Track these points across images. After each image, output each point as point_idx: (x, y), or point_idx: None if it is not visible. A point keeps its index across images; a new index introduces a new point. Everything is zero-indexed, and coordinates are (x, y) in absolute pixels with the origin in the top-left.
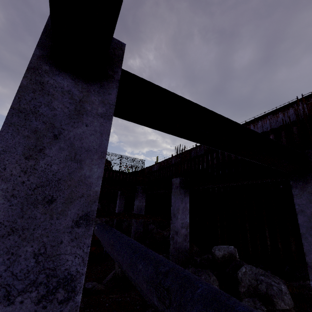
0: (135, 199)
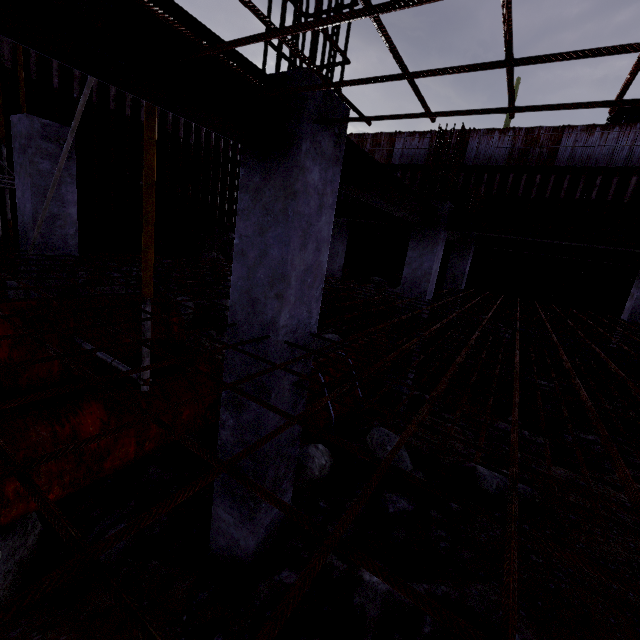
0: (452, 257)
